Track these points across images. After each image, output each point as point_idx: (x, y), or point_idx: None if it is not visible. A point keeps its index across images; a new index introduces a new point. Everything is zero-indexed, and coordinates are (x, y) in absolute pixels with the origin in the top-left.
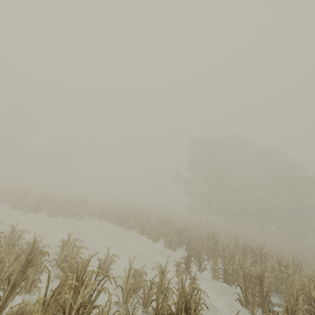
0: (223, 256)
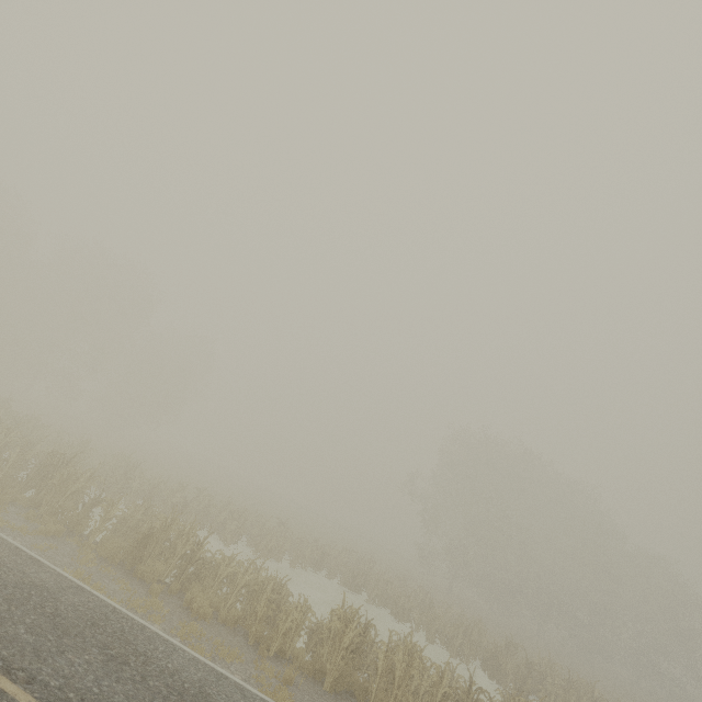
0: (540, 689)
